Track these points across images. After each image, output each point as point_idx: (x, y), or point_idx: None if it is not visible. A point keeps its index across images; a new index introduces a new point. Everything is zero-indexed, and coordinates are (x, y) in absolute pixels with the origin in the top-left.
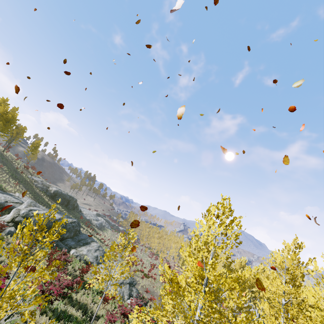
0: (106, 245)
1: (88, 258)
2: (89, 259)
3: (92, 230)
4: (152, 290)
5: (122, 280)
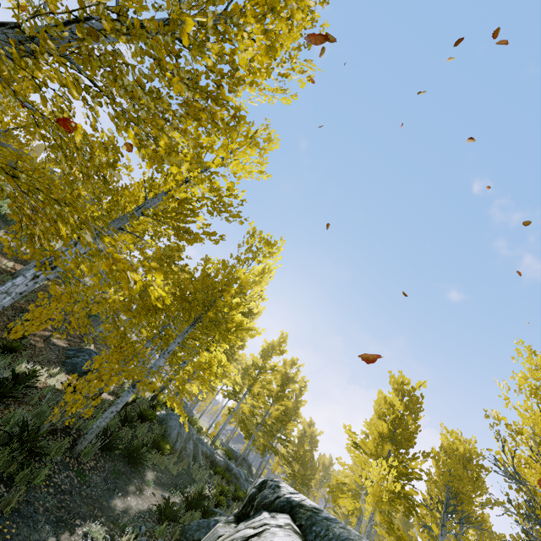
0: None
1: None
2: None
3: None
4: None
5: None
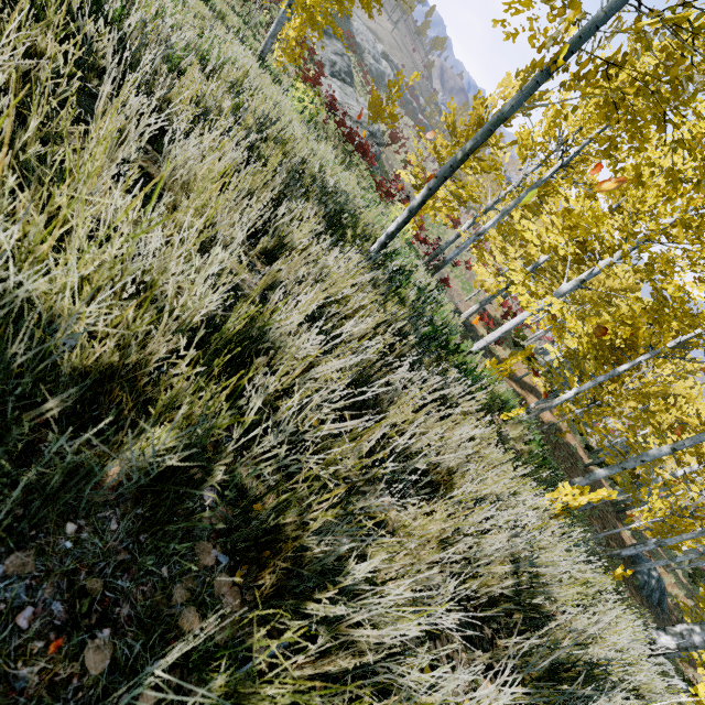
0: (367, 91)
1: (318, 53)
2: (320, 57)
3: (353, 51)
4: (411, 194)
5: (361, 121)
